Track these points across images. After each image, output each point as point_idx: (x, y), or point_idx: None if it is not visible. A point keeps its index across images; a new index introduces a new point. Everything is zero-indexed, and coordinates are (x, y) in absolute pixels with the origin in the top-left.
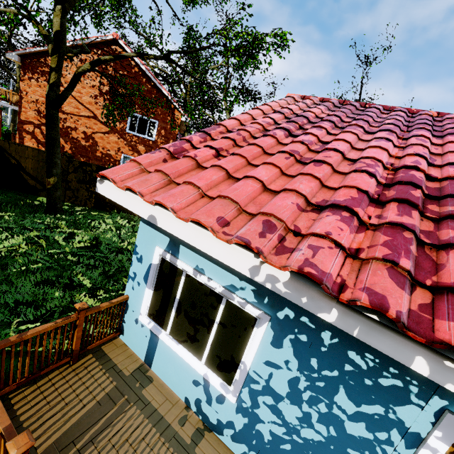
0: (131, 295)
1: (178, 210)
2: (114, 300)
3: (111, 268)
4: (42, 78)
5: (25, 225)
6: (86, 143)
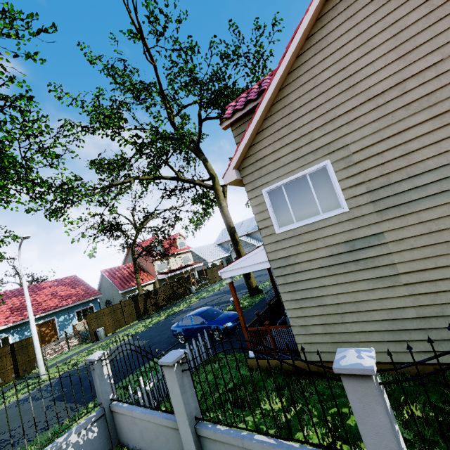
0: None
1: None
2: None
3: None
4: None
5: None
6: None
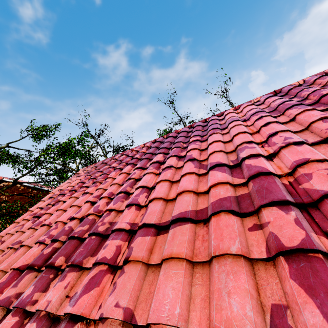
0: None
1: None
2: None
3: None
4: None
5: None
6: None
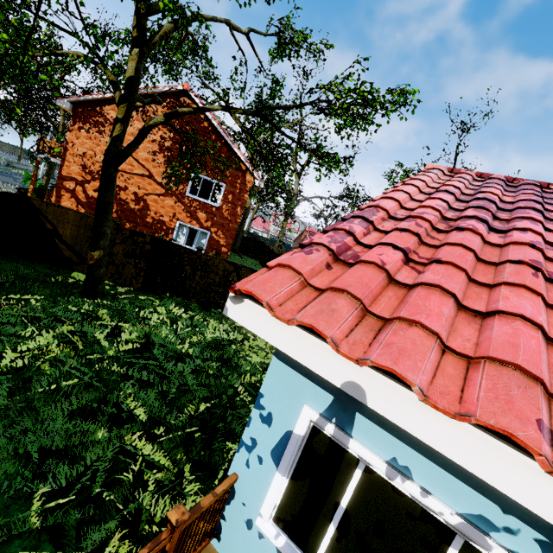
0: (242, 475)
1: (426, 387)
2: (219, 488)
3: (171, 386)
4: (94, 129)
5: (57, 314)
6: (135, 206)
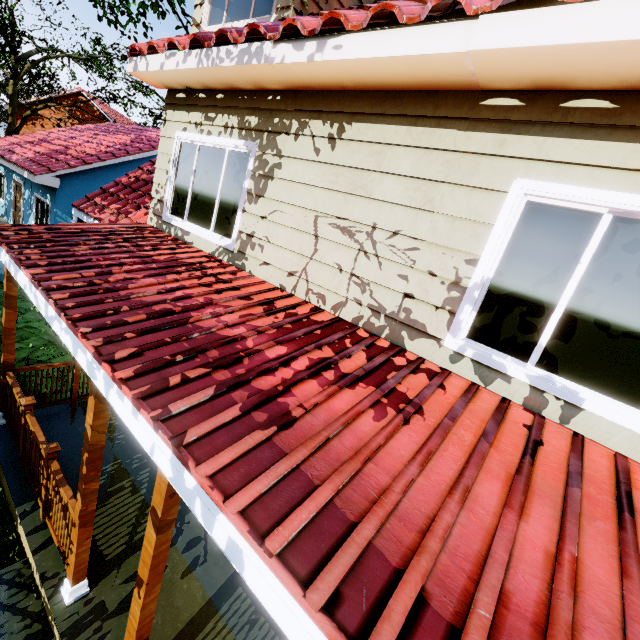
0: None
1: None
2: None
3: None
4: (30, 122)
5: None
6: None
